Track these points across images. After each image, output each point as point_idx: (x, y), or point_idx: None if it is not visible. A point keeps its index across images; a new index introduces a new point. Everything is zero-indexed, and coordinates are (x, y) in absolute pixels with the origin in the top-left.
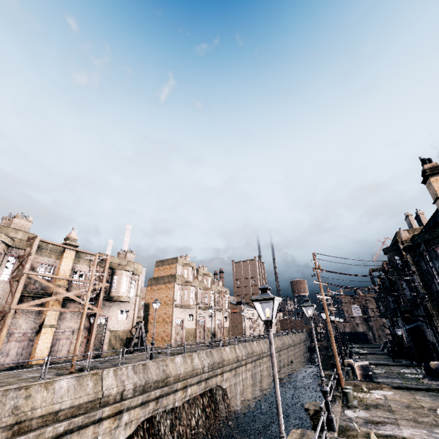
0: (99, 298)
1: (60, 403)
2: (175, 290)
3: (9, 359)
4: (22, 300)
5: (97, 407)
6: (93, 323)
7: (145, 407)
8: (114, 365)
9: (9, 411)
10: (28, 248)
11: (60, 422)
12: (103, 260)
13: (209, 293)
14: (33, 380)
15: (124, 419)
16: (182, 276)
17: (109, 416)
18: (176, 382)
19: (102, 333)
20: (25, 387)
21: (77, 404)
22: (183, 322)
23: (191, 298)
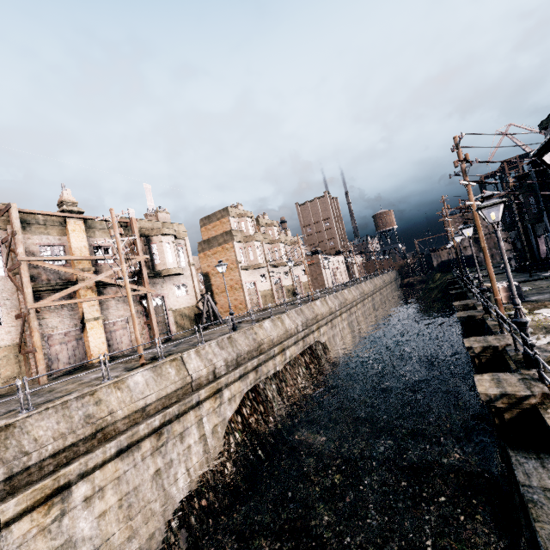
0: (143, 276)
1: (143, 399)
2: (236, 250)
3: (62, 363)
4: (40, 296)
5: (190, 392)
6: (148, 306)
7: (244, 379)
8: (192, 345)
9: (82, 422)
10: (9, 226)
11: (151, 417)
12: (128, 227)
13: (279, 246)
14: (98, 382)
15: (225, 396)
16: (240, 231)
17: (207, 397)
18: (271, 348)
19: (163, 315)
20: (88, 394)
21: (164, 395)
22: (256, 286)
23: (258, 256)
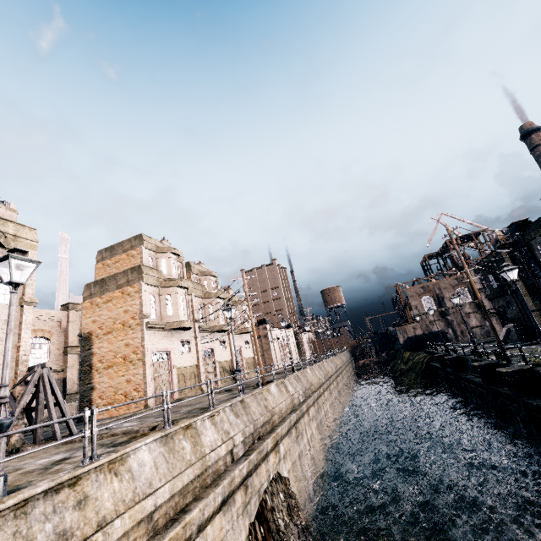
0: None
1: None
2: (143, 296)
3: None
4: None
5: None
6: None
7: None
8: None
9: None
10: None
11: None
12: None
13: (215, 302)
14: None
15: None
16: (157, 271)
17: None
18: None
19: None
20: None
21: None
22: (170, 357)
23: (180, 310)
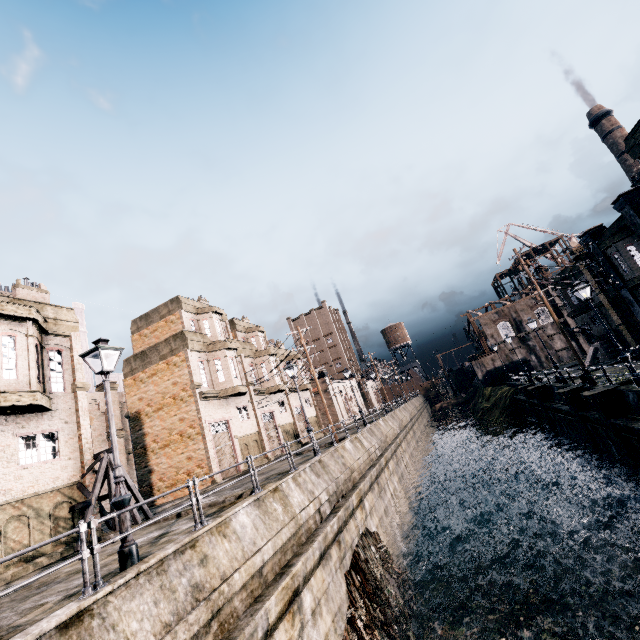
0: None
1: None
2: (191, 364)
3: None
4: None
5: None
6: None
7: None
8: None
9: None
10: None
11: None
12: None
13: (268, 360)
14: None
15: None
16: (201, 335)
17: None
18: (258, 600)
19: None
20: None
21: None
22: (229, 427)
23: (233, 375)
